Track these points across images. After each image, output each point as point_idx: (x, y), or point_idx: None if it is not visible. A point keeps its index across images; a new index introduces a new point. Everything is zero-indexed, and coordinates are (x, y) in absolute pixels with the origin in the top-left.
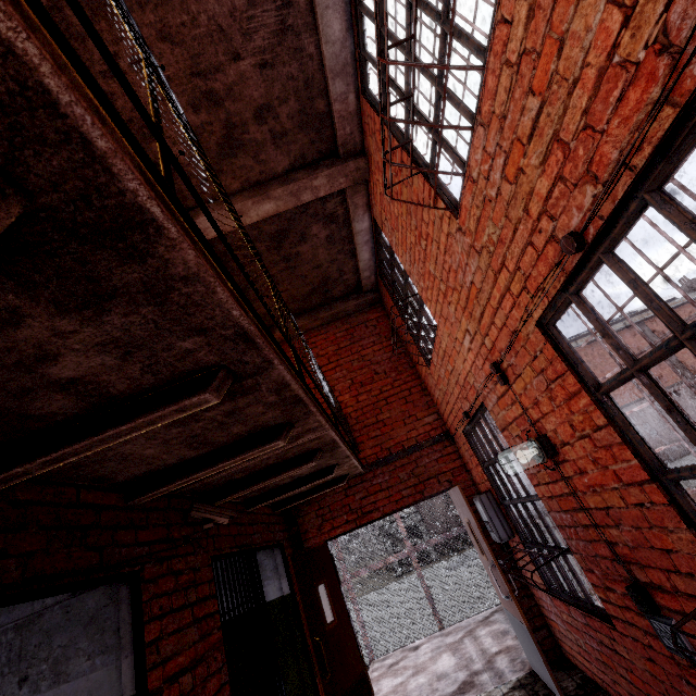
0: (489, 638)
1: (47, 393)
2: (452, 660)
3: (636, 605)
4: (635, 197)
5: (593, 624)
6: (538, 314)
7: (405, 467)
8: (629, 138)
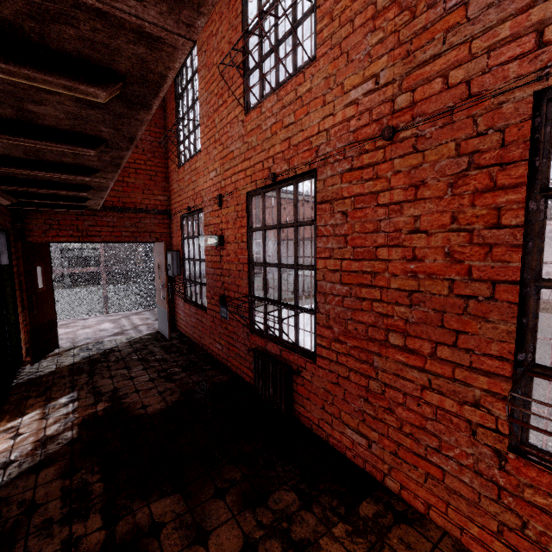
0: (138, 320)
1: (7, 107)
2: (112, 325)
3: (220, 302)
4: (292, 180)
5: (198, 312)
6: (249, 190)
7: (131, 219)
8: (300, 163)
